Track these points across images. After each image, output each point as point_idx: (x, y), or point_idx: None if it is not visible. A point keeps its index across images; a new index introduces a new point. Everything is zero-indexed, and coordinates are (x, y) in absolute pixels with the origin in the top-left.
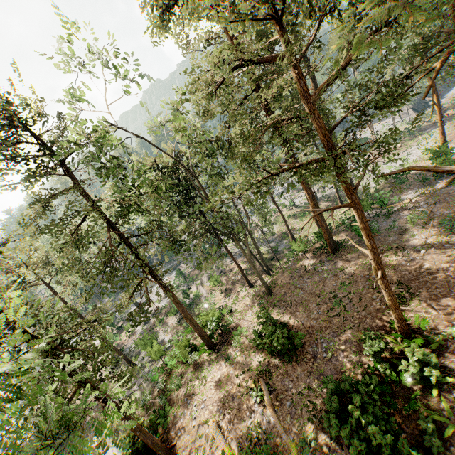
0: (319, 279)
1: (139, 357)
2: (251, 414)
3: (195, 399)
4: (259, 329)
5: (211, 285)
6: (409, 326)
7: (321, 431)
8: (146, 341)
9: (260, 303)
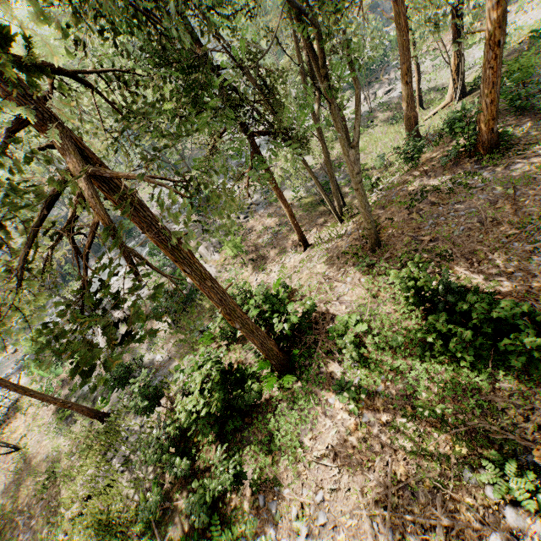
0: (491, 197)
1: (112, 398)
2: (506, 540)
3: (288, 498)
4: (389, 314)
5: (221, 258)
6: None
7: None
8: (121, 373)
9: (361, 264)
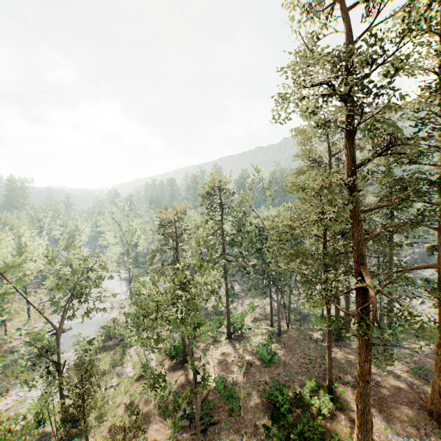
0: (314, 346)
1: None
2: (231, 373)
3: (208, 352)
4: (259, 346)
5: (247, 309)
6: (337, 394)
7: (259, 397)
8: None
9: (270, 335)
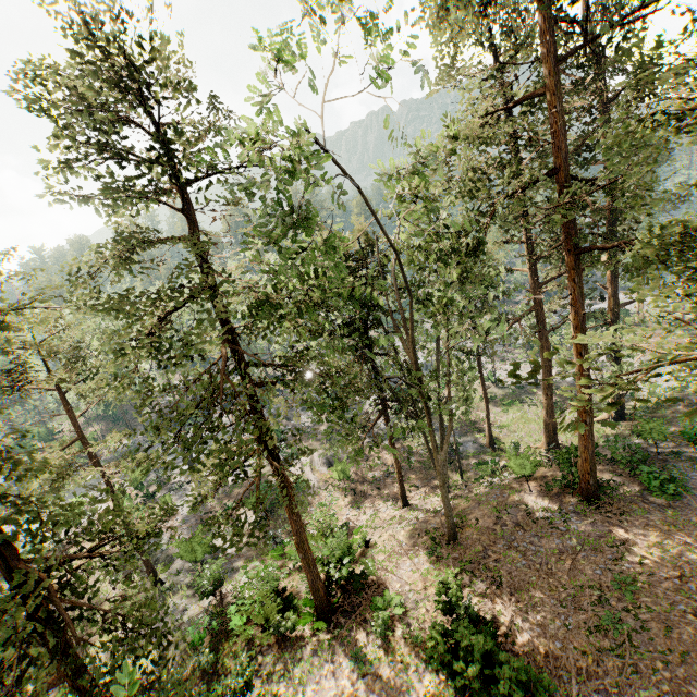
0: (562, 546)
1: (171, 567)
2: None
3: None
4: (427, 611)
5: (328, 474)
6: None
7: None
8: (196, 547)
9: (432, 551)
